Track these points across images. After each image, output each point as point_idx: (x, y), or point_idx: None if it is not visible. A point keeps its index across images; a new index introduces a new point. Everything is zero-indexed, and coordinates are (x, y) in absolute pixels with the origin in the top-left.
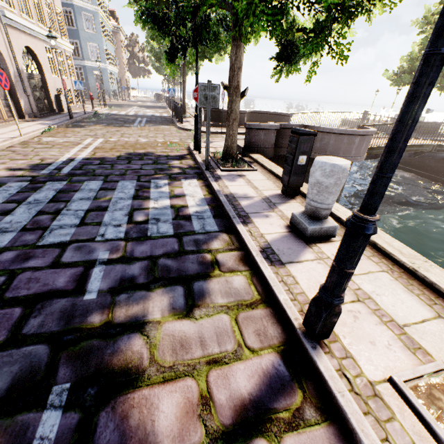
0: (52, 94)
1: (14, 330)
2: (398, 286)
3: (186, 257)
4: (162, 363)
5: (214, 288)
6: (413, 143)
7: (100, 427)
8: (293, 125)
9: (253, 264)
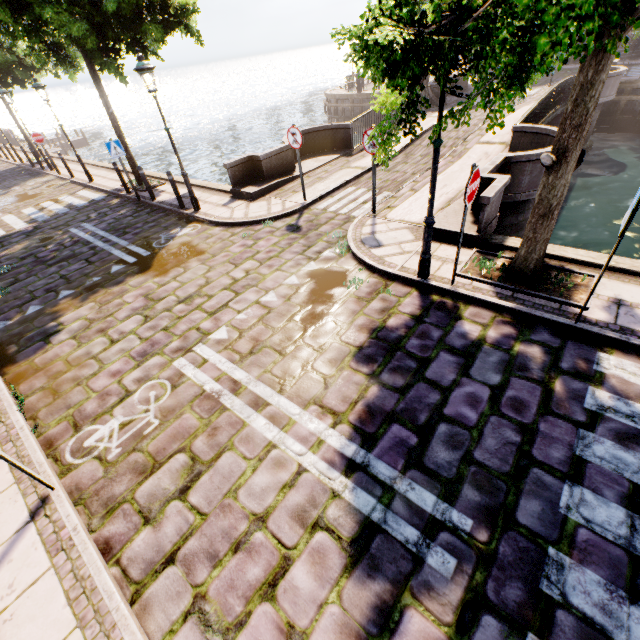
0: None
1: None
2: None
3: None
4: None
5: None
6: None
7: None
8: (498, 164)
9: None
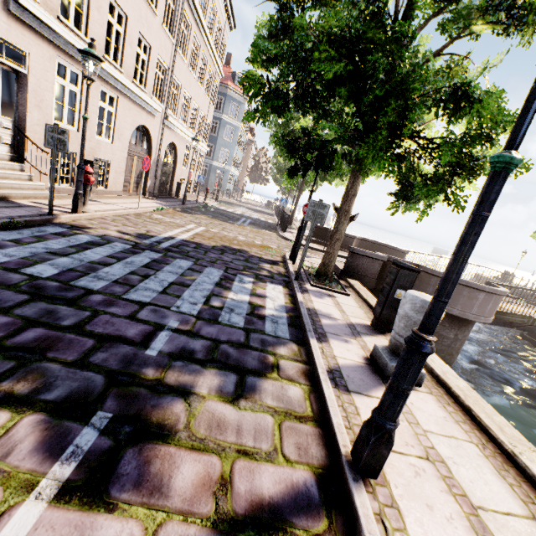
0: (175, 181)
1: (84, 356)
2: (486, 465)
3: (249, 351)
4: (195, 433)
5: (267, 389)
6: None
7: (125, 459)
8: (404, 261)
9: (316, 382)
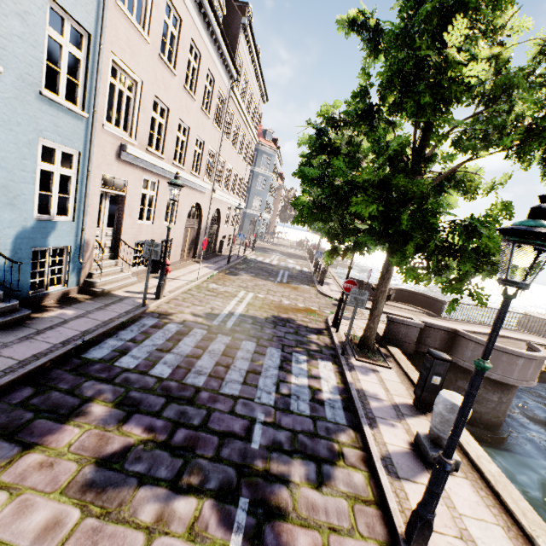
0: (219, 239)
1: (216, 451)
2: (509, 545)
3: (319, 440)
4: (300, 513)
5: (338, 476)
6: None
7: (266, 532)
8: (441, 326)
9: (372, 468)
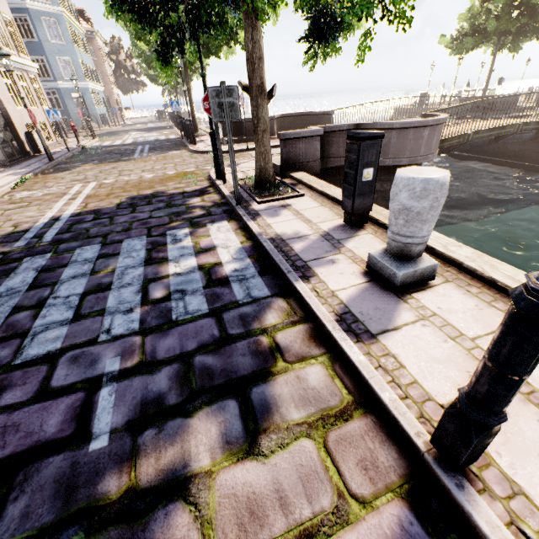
0: (21, 132)
1: None
2: None
3: (233, 346)
4: None
5: (282, 394)
6: (493, 125)
7: None
8: (341, 125)
9: (330, 342)
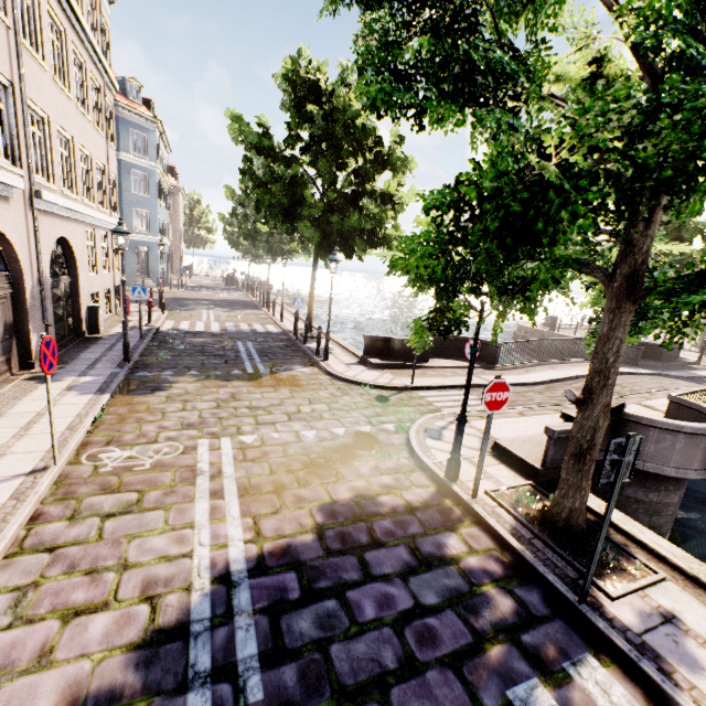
0: (84, 305)
1: None
2: None
3: None
4: None
5: None
6: None
7: None
8: None
9: None
